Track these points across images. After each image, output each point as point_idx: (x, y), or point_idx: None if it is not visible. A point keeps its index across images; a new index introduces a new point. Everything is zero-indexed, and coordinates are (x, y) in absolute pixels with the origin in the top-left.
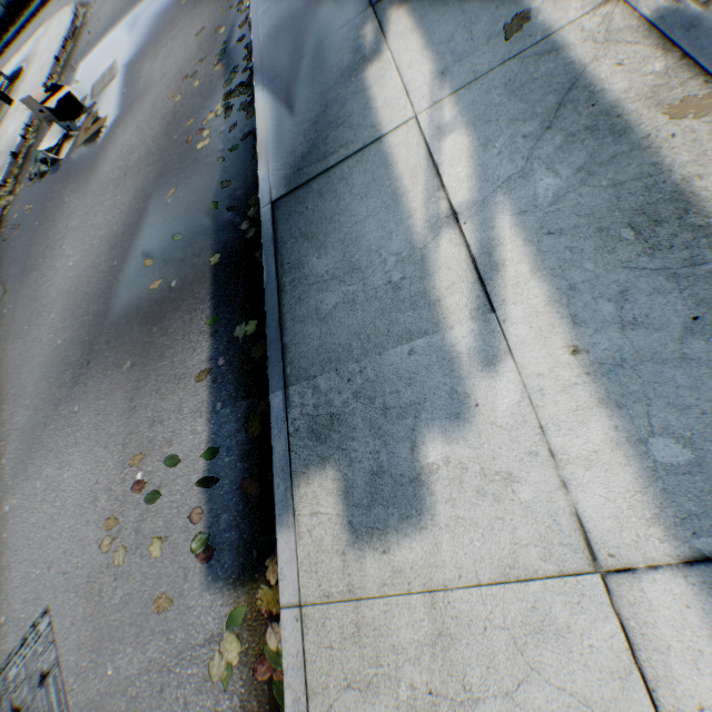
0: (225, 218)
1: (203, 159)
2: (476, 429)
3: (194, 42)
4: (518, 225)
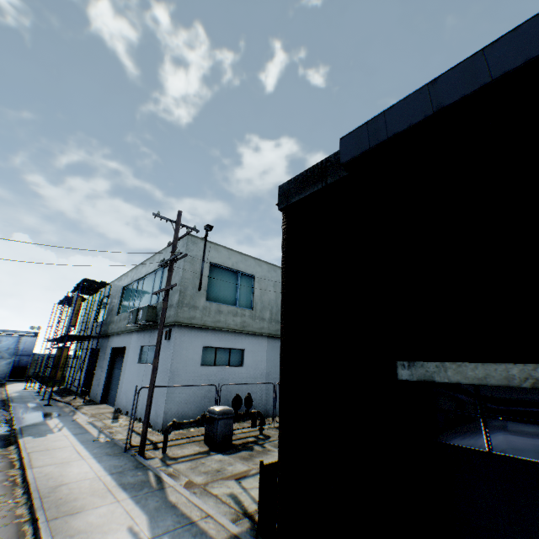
0: None
1: None
2: (56, 433)
3: None
4: (67, 427)
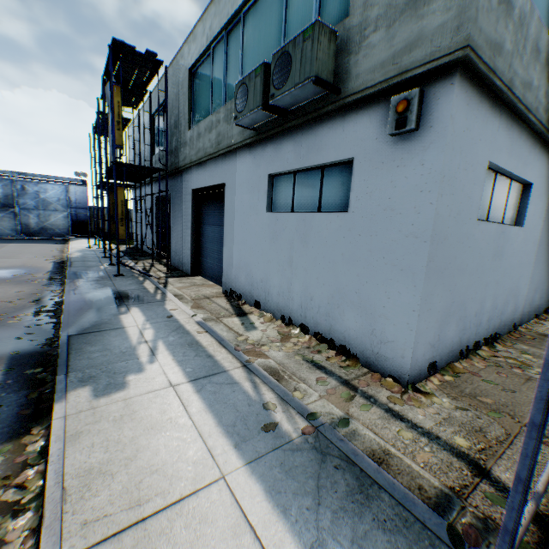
0: (26, 342)
1: (12, 325)
2: (146, 372)
3: (15, 293)
4: (164, 343)
